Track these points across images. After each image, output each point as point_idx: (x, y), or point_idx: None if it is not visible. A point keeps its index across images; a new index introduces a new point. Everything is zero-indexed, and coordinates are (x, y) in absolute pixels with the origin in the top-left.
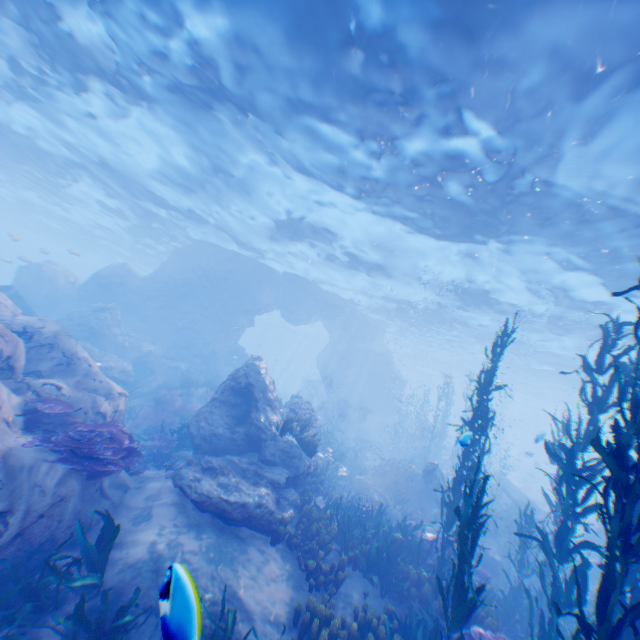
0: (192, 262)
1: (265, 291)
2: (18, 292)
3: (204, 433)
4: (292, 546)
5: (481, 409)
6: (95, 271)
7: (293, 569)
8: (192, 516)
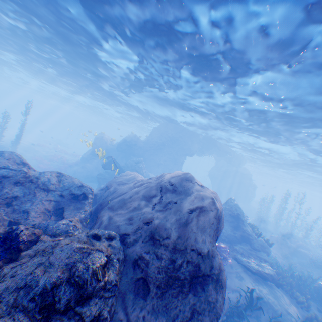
0: (164, 134)
1: (195, 146)
2: (114, 159)
3: (225, 235)
4: (282, 288)
5: None
6: (125, 140)
7: (289, 298)
8: (254, 277)
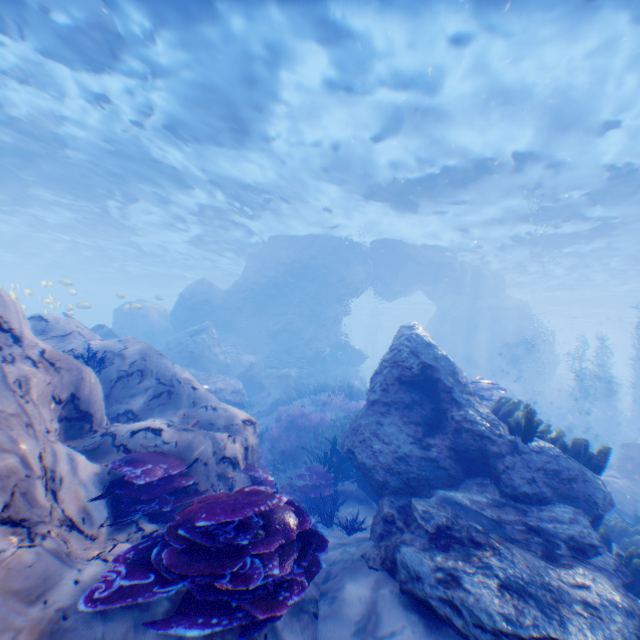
0: (269, 259)
1: (355, 269)
2: (111, 330)
3: (385, 461)
4: None
5: None
6: (180, 296)
7: None
8: None
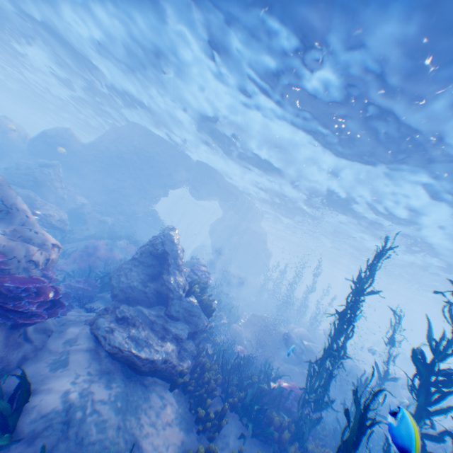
0: (126, 139)
1: (181, 173)
2: None
3: (122, 286)
4: (186, 391)
5: (352, 305)
6: (44, 132)
7: (185, 413)
8: (105, 366)
